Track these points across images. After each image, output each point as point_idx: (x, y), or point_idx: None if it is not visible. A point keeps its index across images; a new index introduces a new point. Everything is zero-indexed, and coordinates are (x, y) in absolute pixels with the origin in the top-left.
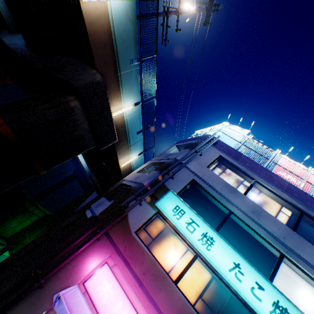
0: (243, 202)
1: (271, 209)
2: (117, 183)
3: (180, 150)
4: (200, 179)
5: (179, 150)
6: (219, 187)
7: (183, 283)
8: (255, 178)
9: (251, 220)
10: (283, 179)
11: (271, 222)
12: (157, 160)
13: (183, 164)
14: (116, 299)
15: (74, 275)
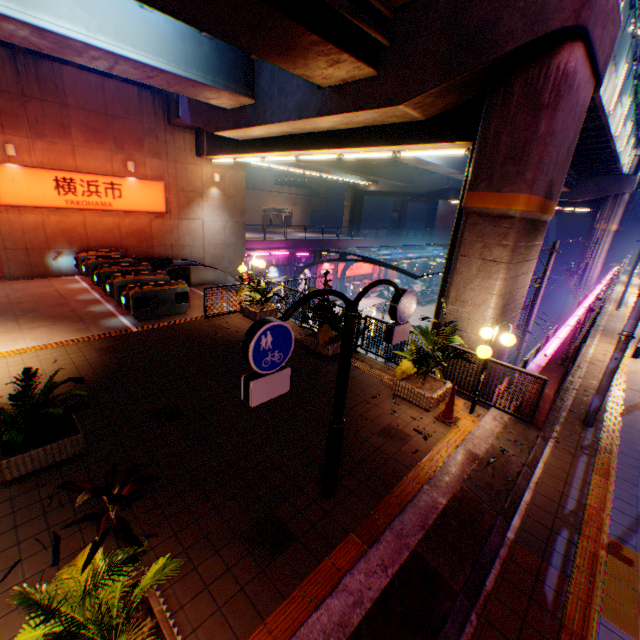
0: None
1: None
2: (638, 211)
3: None
4: None
5: None
6: None
7: None
8: None
9: None
10: None
11: None
12: None
13: None
14: None
15: None
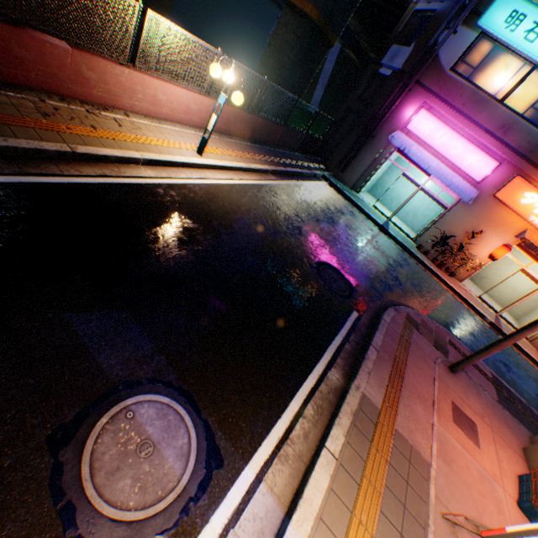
0: None
1: None
2: (404, 16)
3: None
4: None
5: None
6: None
7: (508, 104)
8: None
9: None
10: None
11: None
12: None
13: None
14: (436, 131)
15: (395, 125)
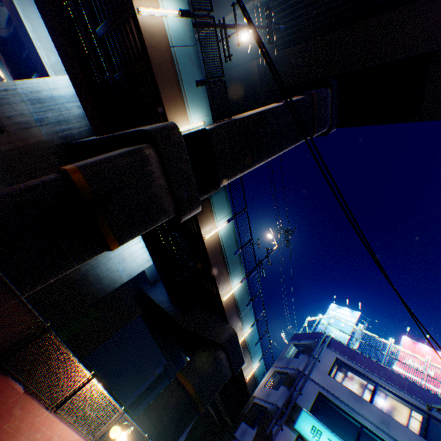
0: (370, 412)
1: (401, 414)
2: (248, 401)
3: (297, 347)
4: (325, 390)
5: (296, 348)
6: (344, 396)
7: None
8: (376, 380)
9: (382, 431)
10: (402, 376)
11: (401, 430)
12: (279, 368)
13: (306, 376)
14: None
15: None
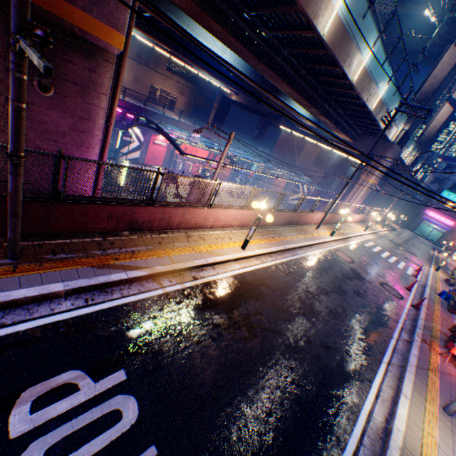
0: None
1: None
2: (418, 188)
3: (445, 164)
4: (455, 182)
5: (445, 164)
6: None
7: (452, 209)
8: None
9: None
10: None
11: None
12: (434, 175)
13: (447, 180)
14: (435, 215)
15: (422, 214)
